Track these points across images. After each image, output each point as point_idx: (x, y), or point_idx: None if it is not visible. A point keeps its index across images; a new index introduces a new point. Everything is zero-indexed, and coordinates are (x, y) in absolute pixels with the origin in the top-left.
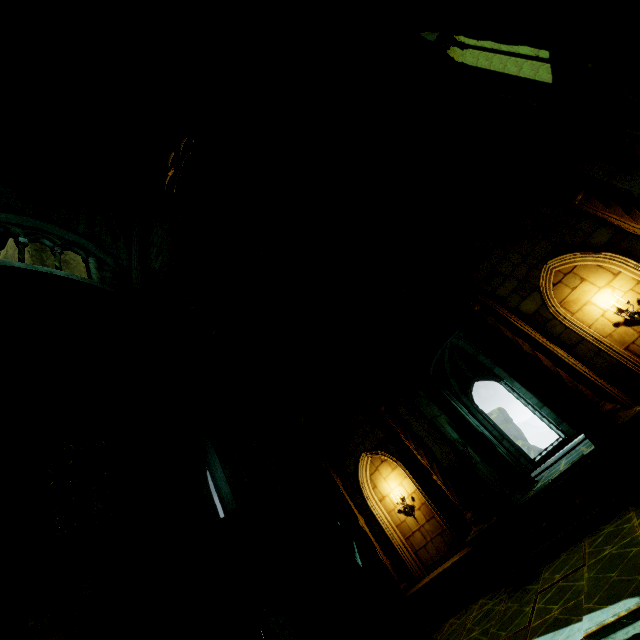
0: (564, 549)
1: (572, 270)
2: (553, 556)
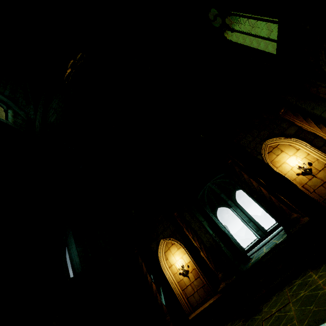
0: (273, 294)
1: (277, 146)
2: (267, 298)
